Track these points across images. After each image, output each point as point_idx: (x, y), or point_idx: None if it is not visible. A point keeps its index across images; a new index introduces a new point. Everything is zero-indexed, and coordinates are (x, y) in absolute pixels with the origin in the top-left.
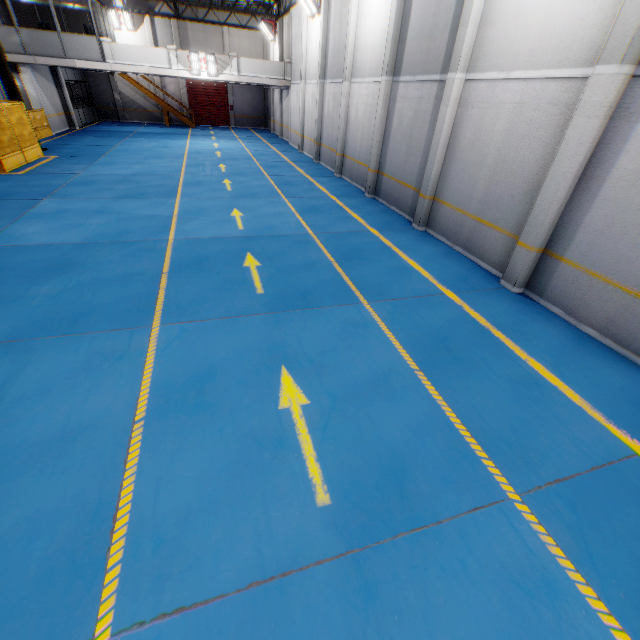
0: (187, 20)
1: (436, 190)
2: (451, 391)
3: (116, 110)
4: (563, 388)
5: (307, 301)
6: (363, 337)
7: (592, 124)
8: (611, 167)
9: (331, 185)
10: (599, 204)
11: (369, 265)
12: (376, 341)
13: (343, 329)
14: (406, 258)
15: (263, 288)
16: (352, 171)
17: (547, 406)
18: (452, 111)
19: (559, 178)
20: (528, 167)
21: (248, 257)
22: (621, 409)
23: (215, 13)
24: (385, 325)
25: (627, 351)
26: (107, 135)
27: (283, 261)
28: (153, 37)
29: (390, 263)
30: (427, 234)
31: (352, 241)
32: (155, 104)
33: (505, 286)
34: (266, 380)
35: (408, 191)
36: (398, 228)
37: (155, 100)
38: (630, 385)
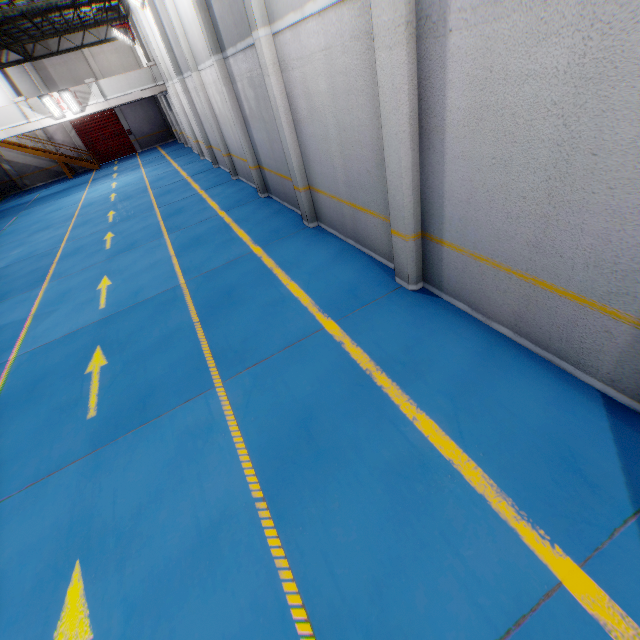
0: (41, 57)
1: (307, 178)
2: (299, 530)
3: (14, 181)
4: (460, 462)
5: (145, 410)
6: (201, 456)
7: (397, 57)
8: (444, 110)
9: (224, 195)
10: (451, 165)
11: (239, 312)
12: (216, 458)
13: (178, 449)
14: (287, 281)
15: (97, 406)
16: (242, 170)
17: (433, 513)
18: (277, 80)
19: (395, 142)
20: (367, 131)
21: (95, 355)
22: (542, 478)
23: (67, 38)
24: (235, 419)
25: (550, 354)
26: (2, 216)
27: (136, 345)
28: (15, 90)
29: (265, 298)
30: (319, 230)
31: (227, 277)
32: (50, 159)
33: (401, 284)
34: (45, 603)
35: (288, 183)
36: (287, 234)
37: (45, 156)
38: (556, 418)
